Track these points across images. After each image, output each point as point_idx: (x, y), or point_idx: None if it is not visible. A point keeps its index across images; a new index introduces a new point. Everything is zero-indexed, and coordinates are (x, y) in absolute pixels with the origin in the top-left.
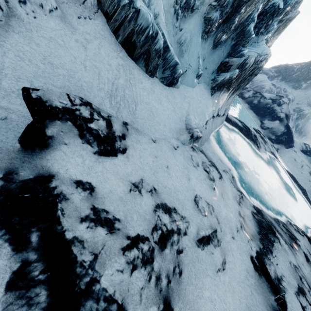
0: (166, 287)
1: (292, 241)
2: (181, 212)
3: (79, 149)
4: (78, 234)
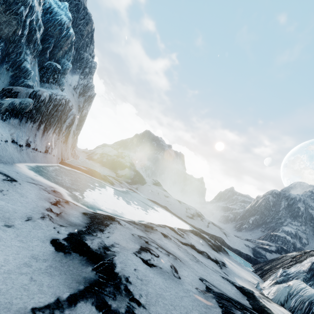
0: None
1: (149, 229)
2: None
3: None
4: None
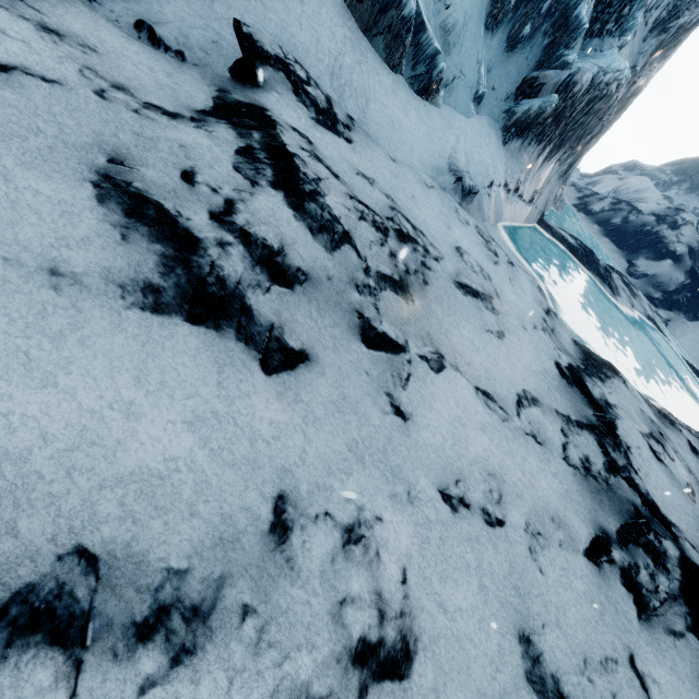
0: (404, 273)
1: (664, 420)
2: (433, 242)
3: (293, 106)
4: (300, 155)
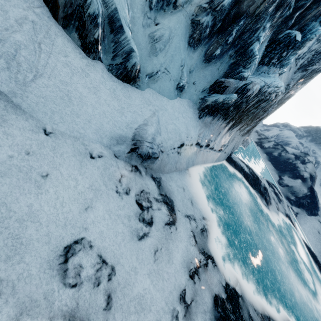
0: None
1: None
2: None
3: None
4: None
